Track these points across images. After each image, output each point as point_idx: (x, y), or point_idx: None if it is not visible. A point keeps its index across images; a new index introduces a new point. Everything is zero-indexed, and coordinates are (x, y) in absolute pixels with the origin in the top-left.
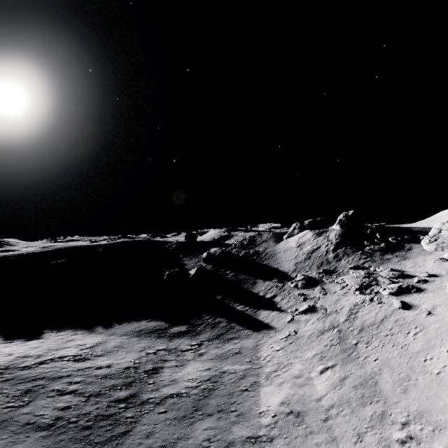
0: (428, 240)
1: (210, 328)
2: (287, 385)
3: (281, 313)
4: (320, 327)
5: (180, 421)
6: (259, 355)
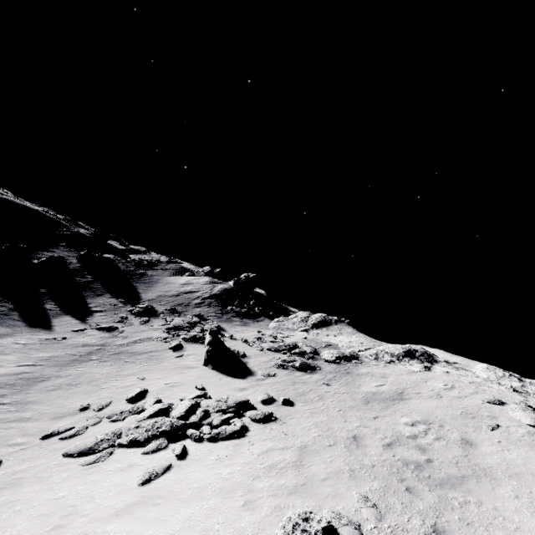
0: (278, 319)
1: None
2: None
3: (80, 324)
4: (90, 342)
5: None
6: None
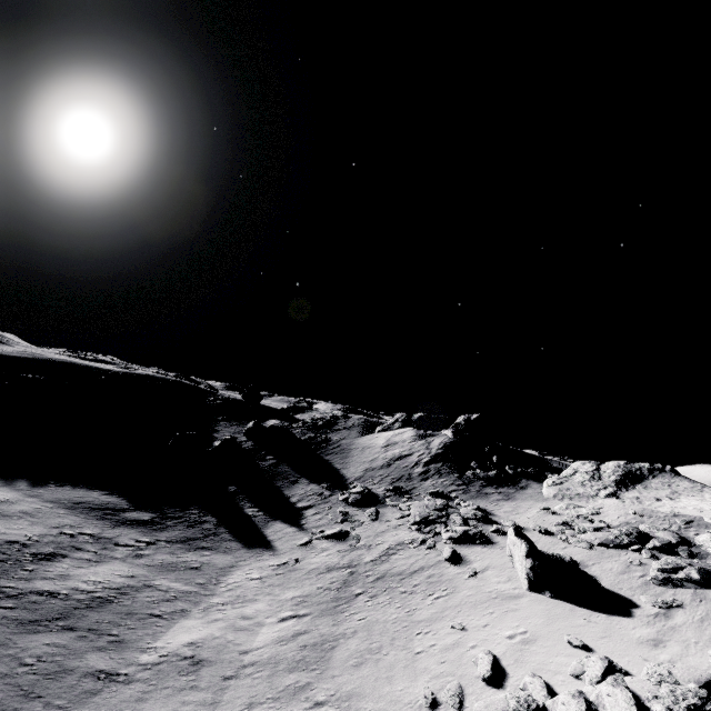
0: (552, 481)
1: (185, 526)
2: (221, 624)
3: (299, 532)
4: (332, 563)
5: (22, 625)
6: (224, 579)
